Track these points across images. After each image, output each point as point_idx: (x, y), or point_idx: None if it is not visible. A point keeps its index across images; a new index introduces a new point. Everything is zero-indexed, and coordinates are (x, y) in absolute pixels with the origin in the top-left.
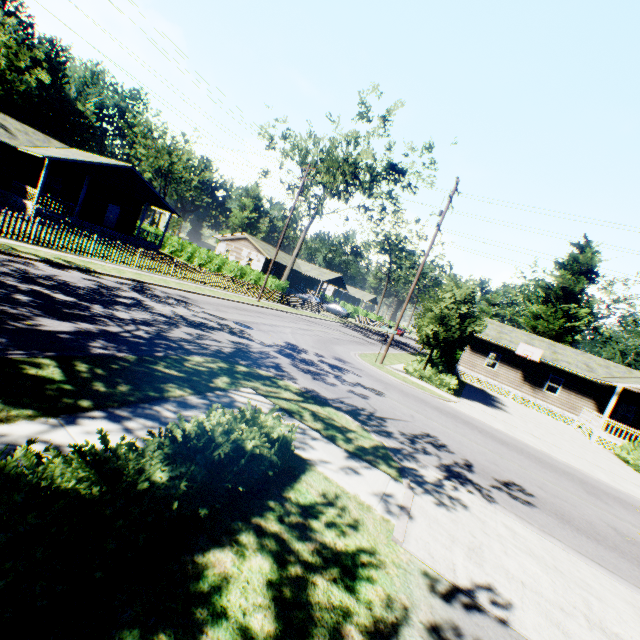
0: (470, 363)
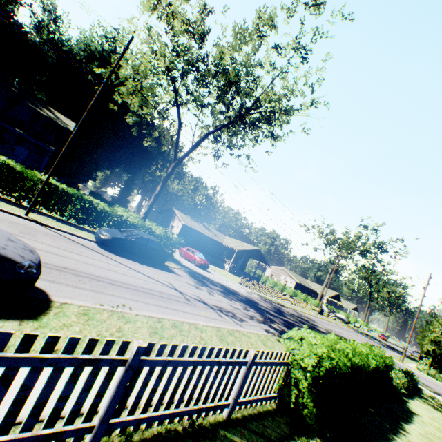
0: None
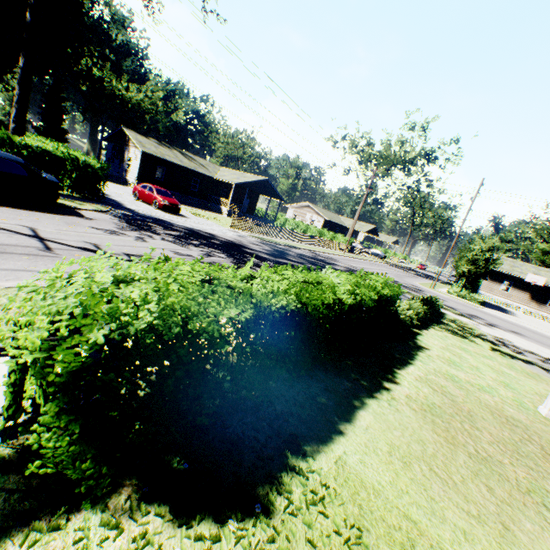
0: (488, 288)
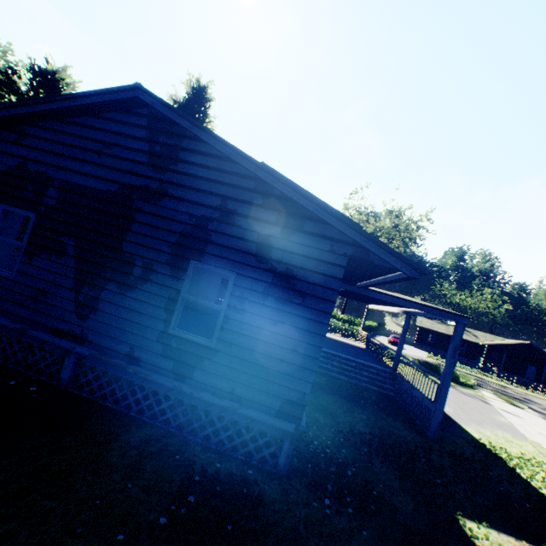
0: None
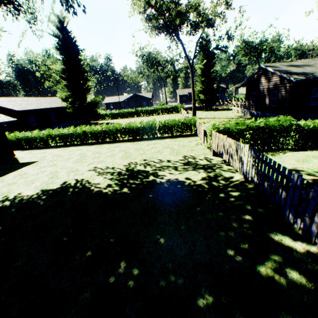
0: None
